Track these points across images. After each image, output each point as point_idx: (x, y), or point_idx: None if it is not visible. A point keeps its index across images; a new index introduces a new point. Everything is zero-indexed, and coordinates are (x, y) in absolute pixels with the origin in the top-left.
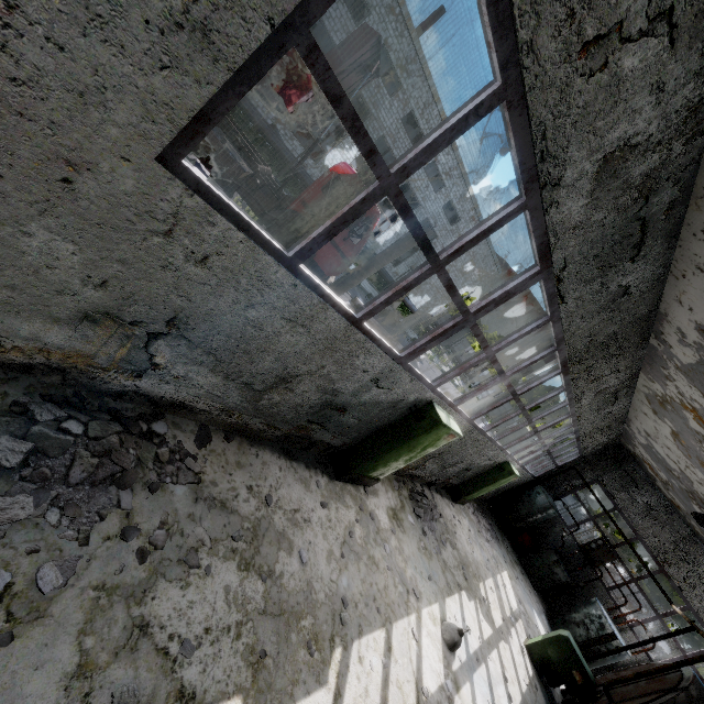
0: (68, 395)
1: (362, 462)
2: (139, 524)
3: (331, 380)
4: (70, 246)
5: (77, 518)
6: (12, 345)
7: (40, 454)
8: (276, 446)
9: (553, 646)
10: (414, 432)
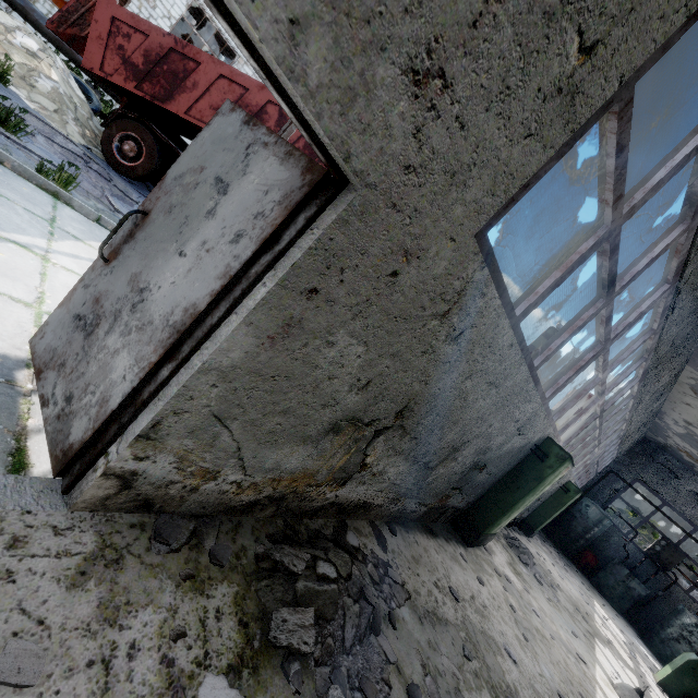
0: (281, 528)
1: (492, 520)
2: (410, 677)
3: (489, 438)
4: (360, 349)
5: (375, 697)
6: (249, 483)
7: (320, 621)
8: (418, 525)
9: (688, 675)
10: (542, 474)
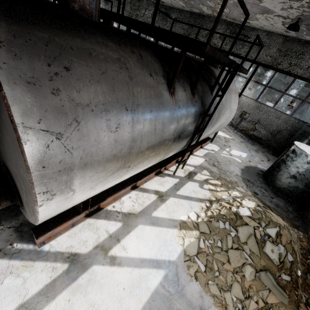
0: None
1: None
2: None
3: None
4: None
5: None
6: None
7: None
8: None
9: None
10: None
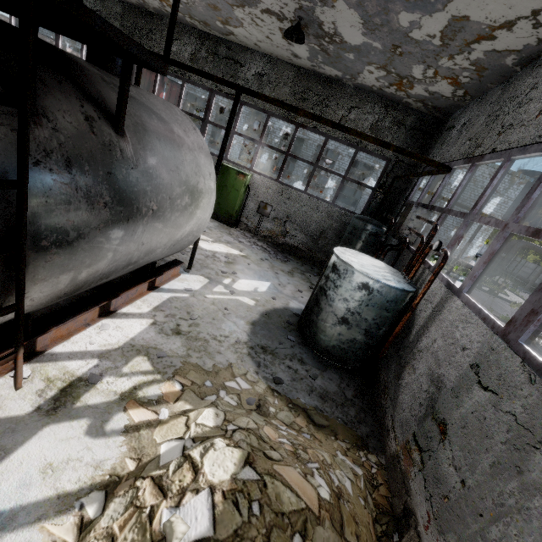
0: None
1: None
2: None
3: None
4: None
5: None
6: None
7: None
8: None
9: None
10: None
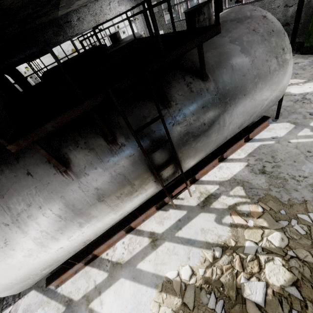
0: None
1: None
2: None
3: None
4: None
5: None
6: None
7: None
8: None
9: None
10: None
